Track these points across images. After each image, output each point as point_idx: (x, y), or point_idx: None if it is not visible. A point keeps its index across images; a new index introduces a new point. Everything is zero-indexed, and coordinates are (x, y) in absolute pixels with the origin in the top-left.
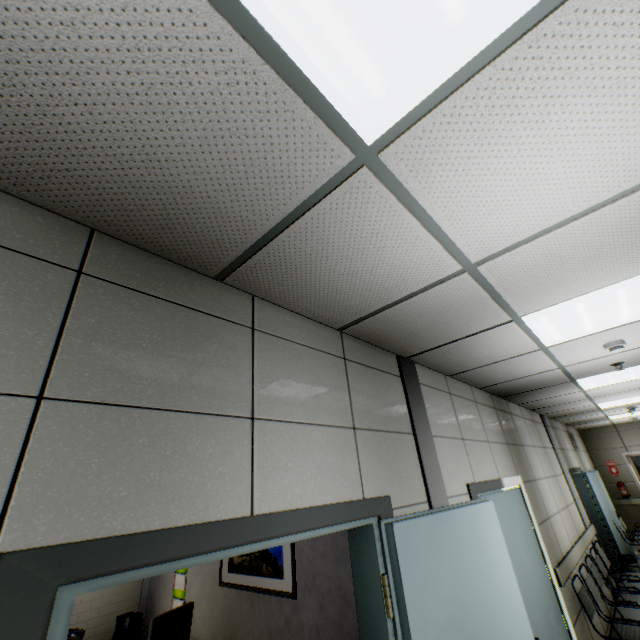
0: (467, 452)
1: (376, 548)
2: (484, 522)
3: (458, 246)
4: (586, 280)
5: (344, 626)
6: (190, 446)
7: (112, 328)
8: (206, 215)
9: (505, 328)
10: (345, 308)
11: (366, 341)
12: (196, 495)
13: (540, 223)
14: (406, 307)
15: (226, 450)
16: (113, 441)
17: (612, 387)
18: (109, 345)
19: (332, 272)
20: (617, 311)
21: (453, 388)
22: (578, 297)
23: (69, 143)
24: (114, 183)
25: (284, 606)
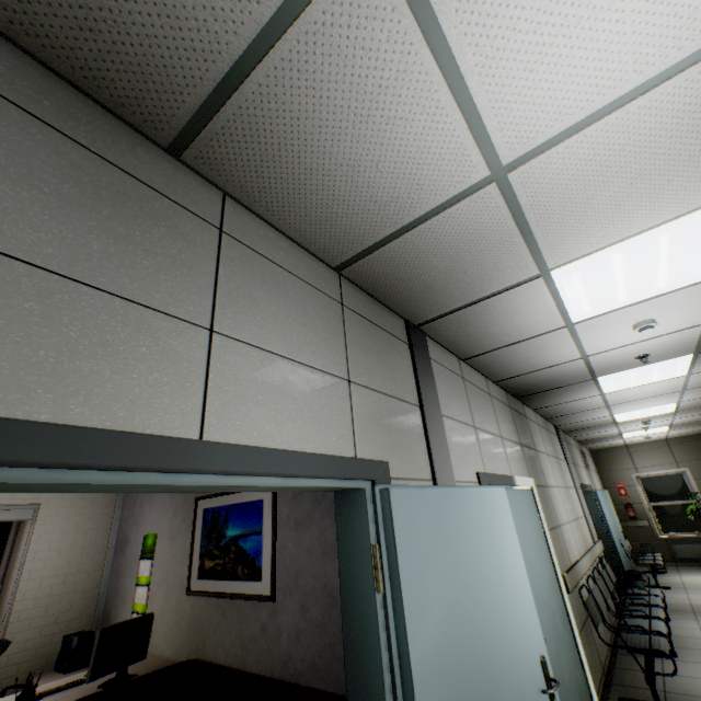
0: (479, 442)
1: (368, 516)
2: (495, 507)
3: (488, 130)
4: (630, 215)
5: (329, 627)
6: (111, 336)
7: None
8: (144, 8)
9: (531, 288)
10: (344, 231)
11: (370, 293)
12: (115, 398)
13: (591, 100)
14: (419, 238)
15: (168, 356)
16: None
17: (632, 391)
18: None
19: (327, 159)
20: (655, 272)
21: (467, 374)
22: (617, 244)
23: None
24: None
25: (261, 611)
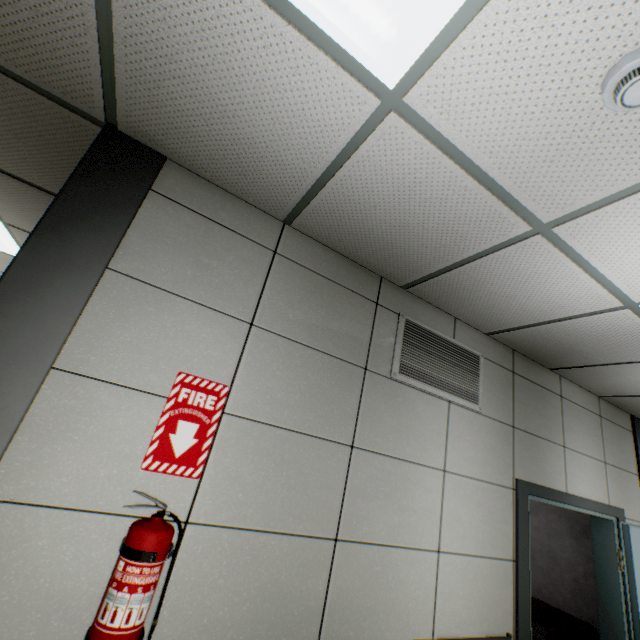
0: None
1: (614, 534)
2: None
3: None
4: None
5: (551, 574)
6: (546, 455)
7: (522, 398)
8: (577, 356)
9: None
10: (615, 390)
11: (613, 404)
12: (550, 476)
13: None
14: None
15: (556, 460)
16: (528, 447)
17: None
18: (523, 406)
19: (625, 378)
20: None
21: None
22: None
23: (546, 338)
24: (547, 345)
25: None
